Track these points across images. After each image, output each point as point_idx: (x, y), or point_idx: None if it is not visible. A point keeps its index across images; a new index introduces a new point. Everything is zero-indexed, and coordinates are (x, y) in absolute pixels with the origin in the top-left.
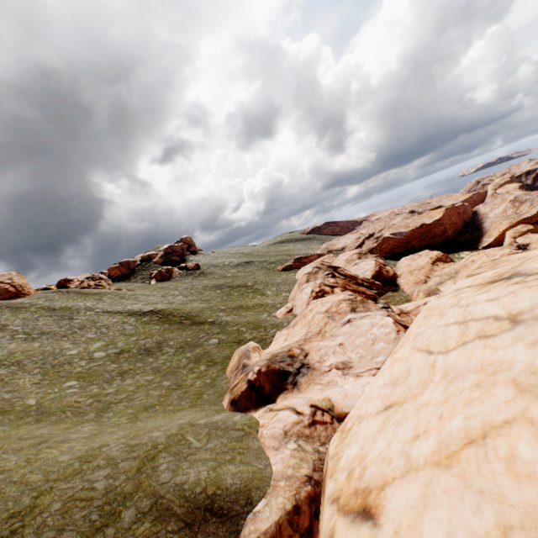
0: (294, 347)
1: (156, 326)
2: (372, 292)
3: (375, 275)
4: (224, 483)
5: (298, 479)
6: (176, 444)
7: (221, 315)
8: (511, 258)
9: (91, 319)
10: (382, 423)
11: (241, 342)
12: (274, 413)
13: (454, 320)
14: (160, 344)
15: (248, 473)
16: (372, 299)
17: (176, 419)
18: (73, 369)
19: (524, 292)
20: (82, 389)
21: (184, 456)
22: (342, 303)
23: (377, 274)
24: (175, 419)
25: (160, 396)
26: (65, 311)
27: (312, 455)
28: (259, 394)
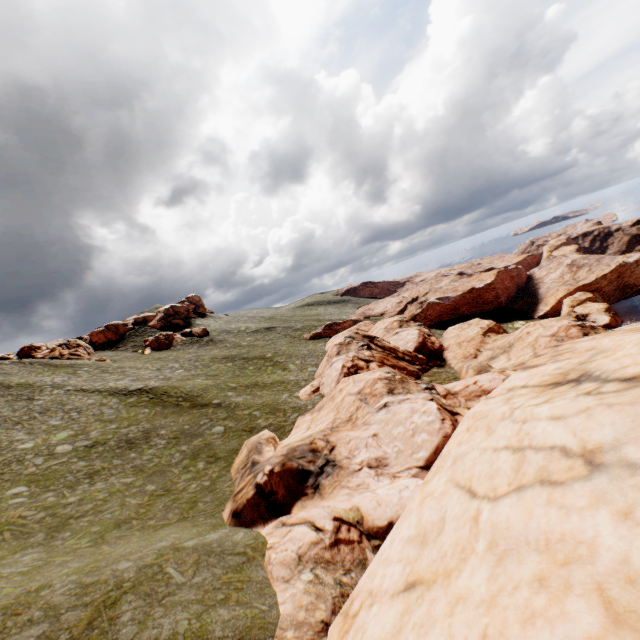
0: (318, 438)
1: (145, 409)
2: (415, 368)
3: (418, 347)
4: (211, 638)
5: (312, 627)
6: (150, 580)
7: (230, 395)
8: (577, 347)
9: (58, 400)
10: (399, 618)
11: (253, 430)
12: (287, 528)
13: (506, 443)
14: (147, 433)
15: (245, 620)
16: (415, 376)
17: (157, 540)
18: (24, 469)
19: (603, 412)
20: (33, 498)
21: (159, 599)
22: (378, 382)
23: (420, 346)
24: (154, 540)
25: (139, 506)
26: (24, 389)
27: (332, 589)
28: (270, 502)
